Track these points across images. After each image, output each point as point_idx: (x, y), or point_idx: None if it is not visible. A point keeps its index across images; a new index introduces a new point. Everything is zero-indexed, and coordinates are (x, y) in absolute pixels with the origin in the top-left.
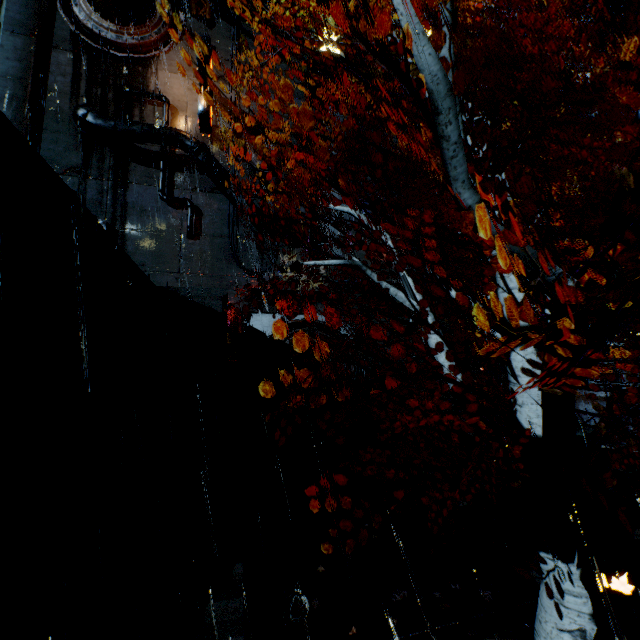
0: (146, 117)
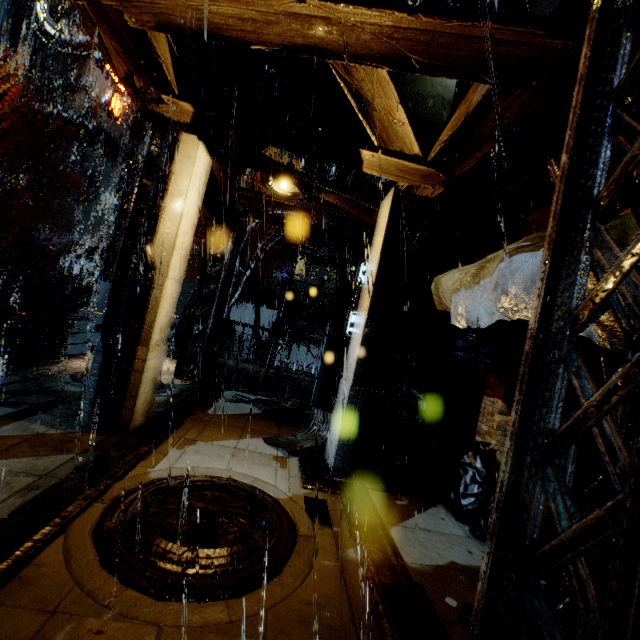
0: (75, 103)
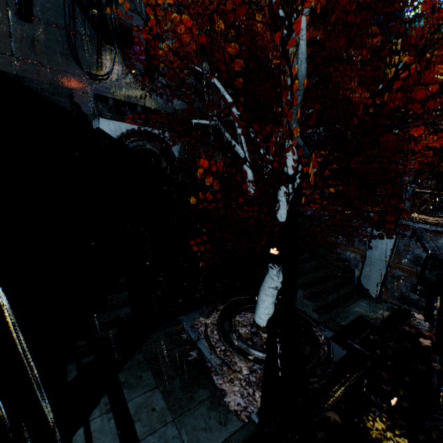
0: None
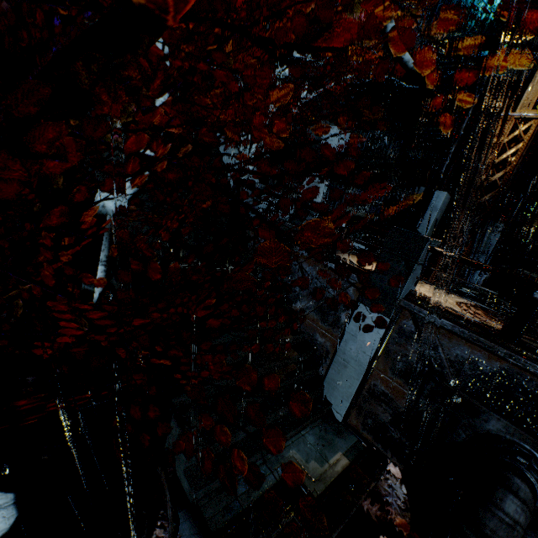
0: None
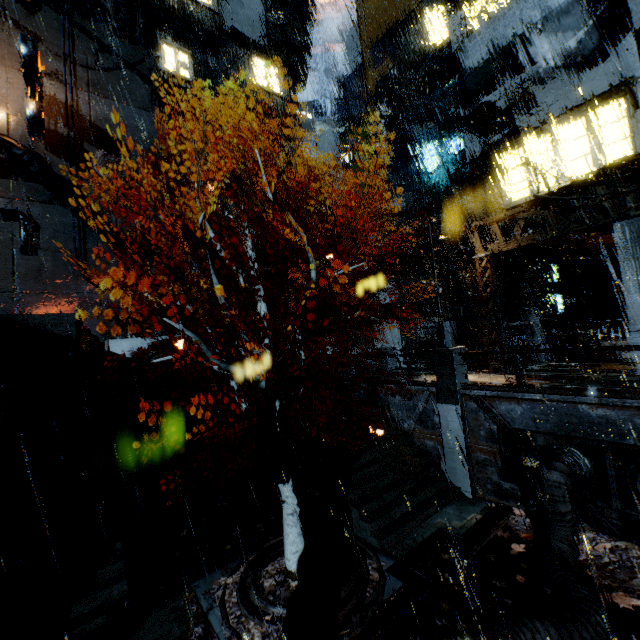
0: None
